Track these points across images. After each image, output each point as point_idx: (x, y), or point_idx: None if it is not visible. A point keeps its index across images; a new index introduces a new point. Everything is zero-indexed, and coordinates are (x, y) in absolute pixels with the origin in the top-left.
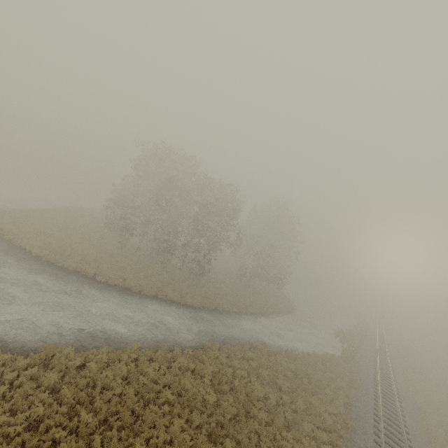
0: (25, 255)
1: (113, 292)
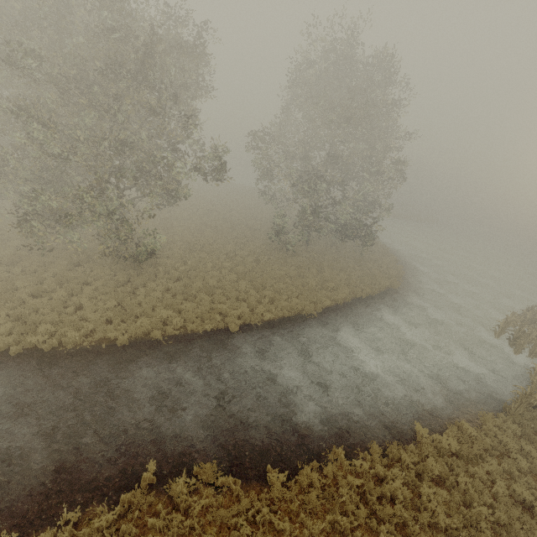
0: None
1: None
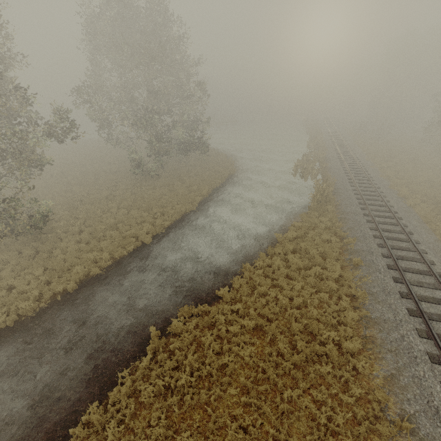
0: None
1: None
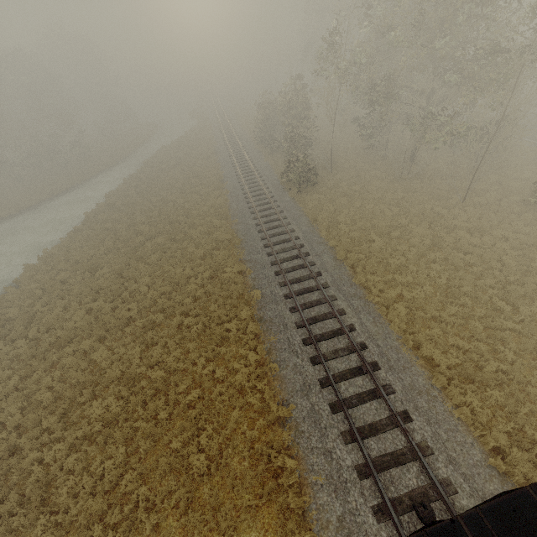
0: (4, 220)
1: (75, 190)
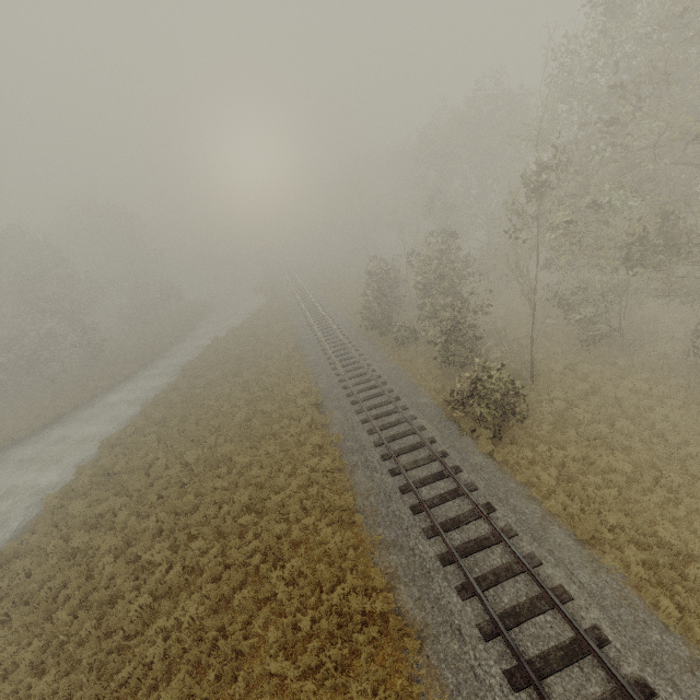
0: None
1: (58, 426)
